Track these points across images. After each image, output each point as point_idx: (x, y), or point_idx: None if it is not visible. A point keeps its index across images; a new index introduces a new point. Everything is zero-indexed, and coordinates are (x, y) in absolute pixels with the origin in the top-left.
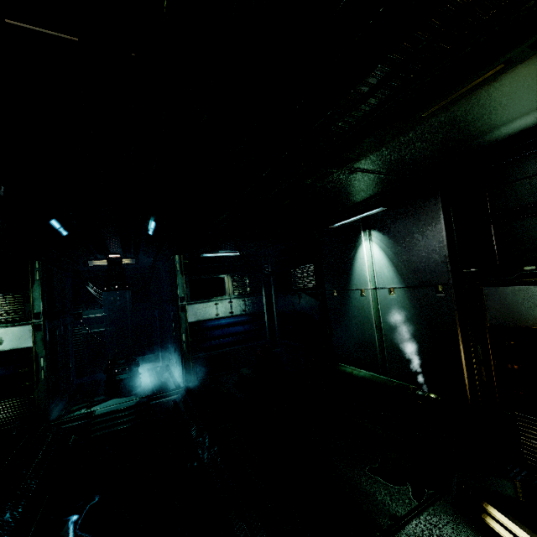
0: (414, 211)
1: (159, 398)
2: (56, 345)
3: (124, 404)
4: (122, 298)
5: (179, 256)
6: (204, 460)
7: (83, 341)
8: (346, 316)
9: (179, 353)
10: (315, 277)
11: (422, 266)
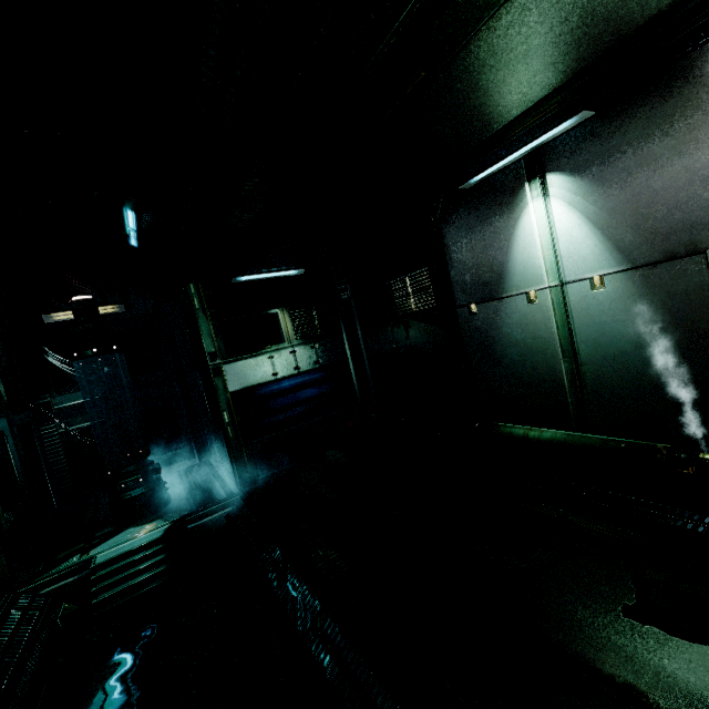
0: (655, 106)
1: (202, 516)
2: (8, 460)
3: (144, 536)
4: (110, 368)
5: (195, 284)
6: (298, 625)
7: (62, 445)
8: (500, 344)
9: (224, 443)
10: (432, 289)
11: (673, 219)
